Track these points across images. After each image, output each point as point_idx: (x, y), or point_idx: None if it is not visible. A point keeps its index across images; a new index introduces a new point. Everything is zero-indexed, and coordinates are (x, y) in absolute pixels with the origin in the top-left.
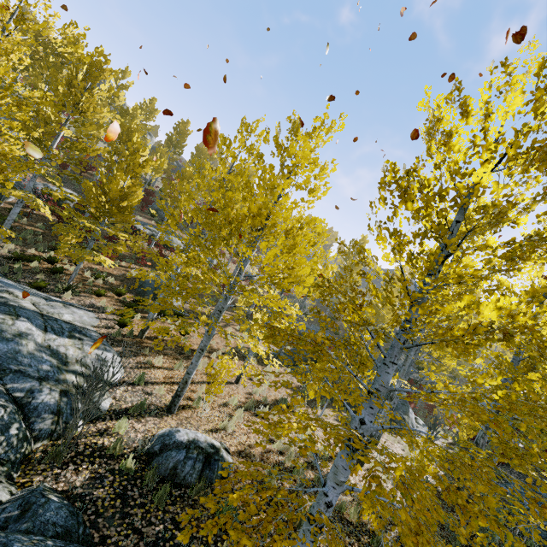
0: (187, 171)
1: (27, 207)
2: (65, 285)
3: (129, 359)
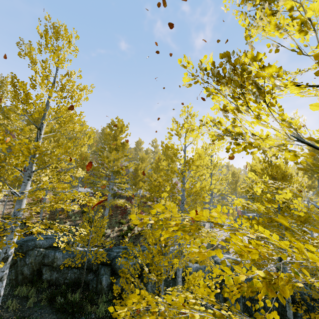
0: (144, 155)
1: (88, 206)
2: None
3: (232, 254)
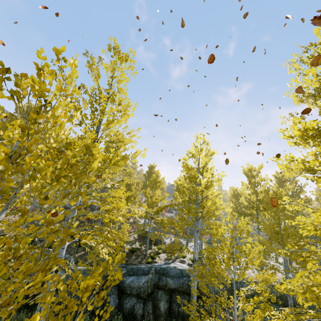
0: (132, 171)
1: None
2: (149, 255)
3: None
